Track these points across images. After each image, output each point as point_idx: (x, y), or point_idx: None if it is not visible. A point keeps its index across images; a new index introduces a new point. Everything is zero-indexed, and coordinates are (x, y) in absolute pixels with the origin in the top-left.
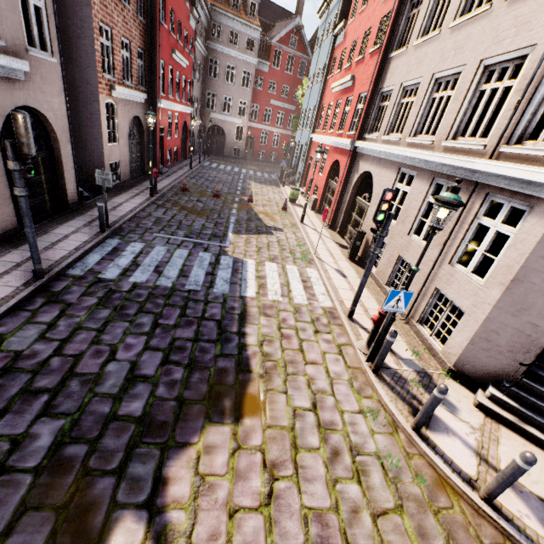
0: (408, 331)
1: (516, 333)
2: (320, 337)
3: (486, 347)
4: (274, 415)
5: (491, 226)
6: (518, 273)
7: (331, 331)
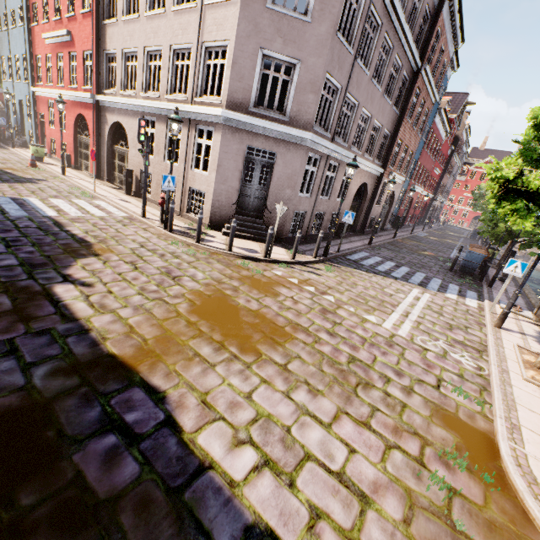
0: (183, 219)
1: (227, 193)
2: (129, 227)
3: (219, 205)
4: (119, 251)
5: (203, 143)
6: (219, 162)
7: (135, 224)
